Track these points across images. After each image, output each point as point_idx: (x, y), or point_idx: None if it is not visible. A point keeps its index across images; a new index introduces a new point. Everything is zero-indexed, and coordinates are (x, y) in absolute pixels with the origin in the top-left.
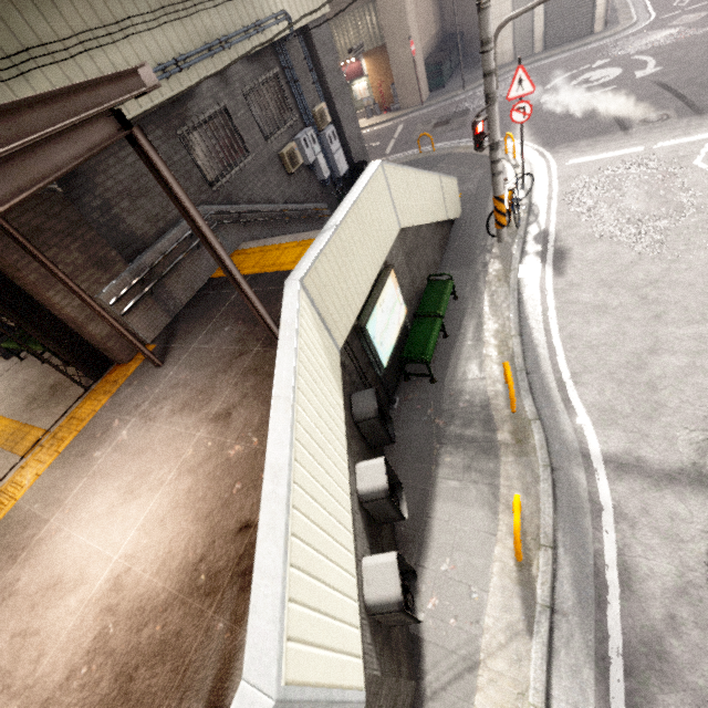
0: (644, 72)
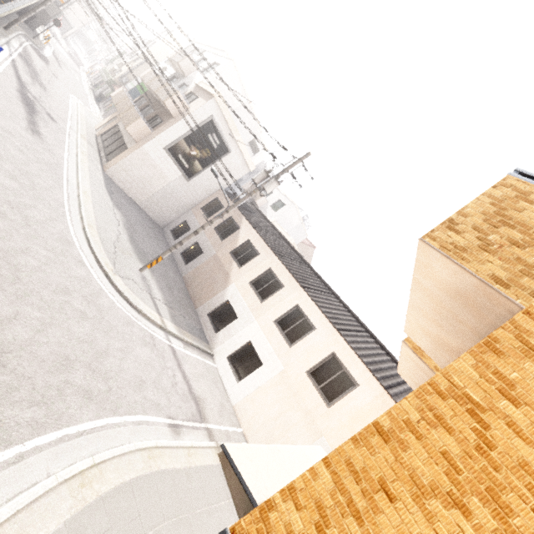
0: (68, 51)
